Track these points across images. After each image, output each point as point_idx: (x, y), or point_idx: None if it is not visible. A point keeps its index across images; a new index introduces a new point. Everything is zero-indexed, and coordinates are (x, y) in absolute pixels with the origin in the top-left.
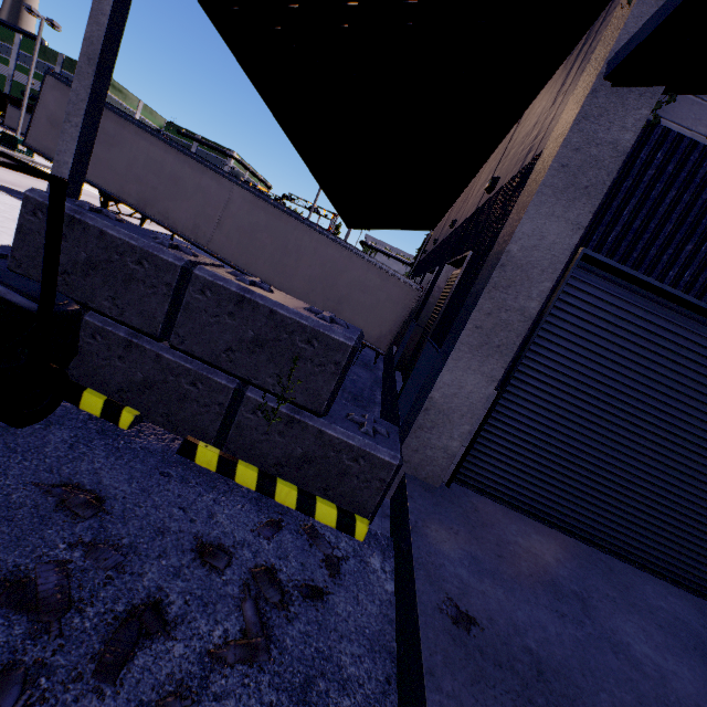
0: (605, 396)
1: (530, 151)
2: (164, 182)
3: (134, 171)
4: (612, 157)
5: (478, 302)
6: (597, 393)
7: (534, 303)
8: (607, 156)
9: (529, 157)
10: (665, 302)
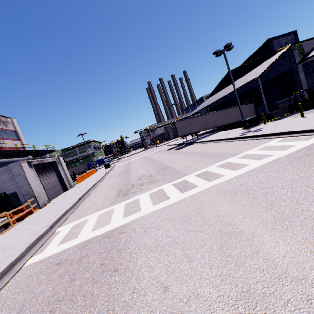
0: (312, 84)
1: (279, 72)
2: (205, 122)
3: (199, 125)
4: (301, 68)
5: (301, 85)
6: (312, 84)
7: (305, 81)
8: (301, 69)
9: (280, 73)
10: (309, 74)
